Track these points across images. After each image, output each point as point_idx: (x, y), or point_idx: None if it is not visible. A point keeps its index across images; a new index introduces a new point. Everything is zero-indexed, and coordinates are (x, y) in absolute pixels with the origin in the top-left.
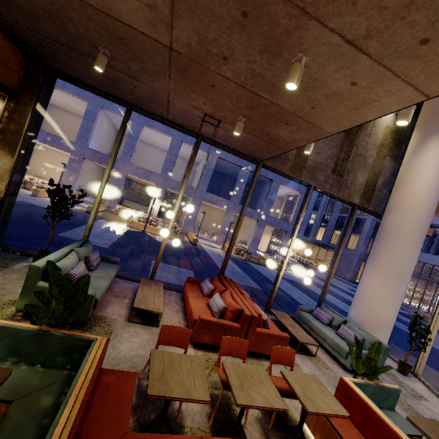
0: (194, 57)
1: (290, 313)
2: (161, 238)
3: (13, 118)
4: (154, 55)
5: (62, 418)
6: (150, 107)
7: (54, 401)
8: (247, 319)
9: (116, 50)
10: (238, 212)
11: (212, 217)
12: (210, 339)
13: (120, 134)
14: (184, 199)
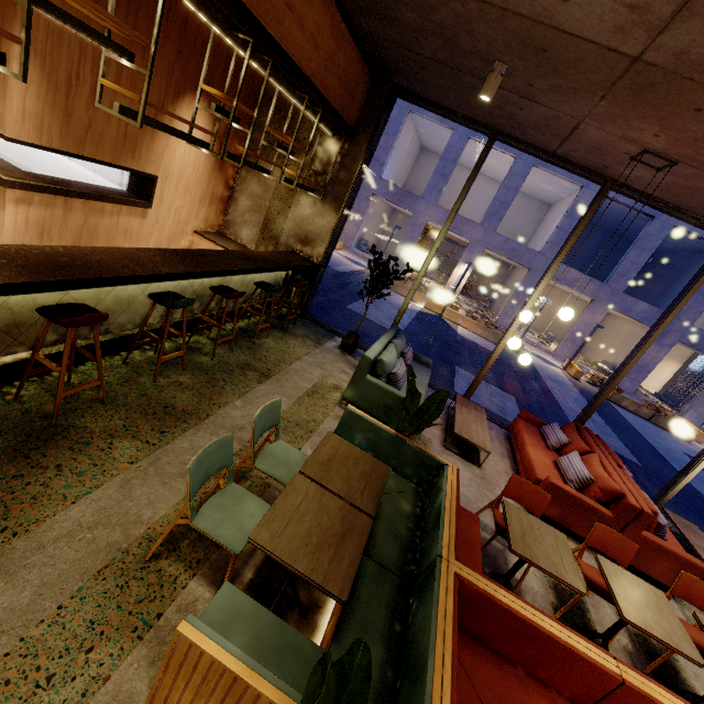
0: (682, 70)
1: (702, 528)
2: (464, 331)
3: (345, 164)
4: (593, 68)
5: (444, 533)
6: (530, 135)
7: (412, 510)
8: (631, 511)
9: (523, 64)
10: (615, 309)
11: (555, 308)
12: (556, 514)
13: (469, 181)
14: (508, 268)
